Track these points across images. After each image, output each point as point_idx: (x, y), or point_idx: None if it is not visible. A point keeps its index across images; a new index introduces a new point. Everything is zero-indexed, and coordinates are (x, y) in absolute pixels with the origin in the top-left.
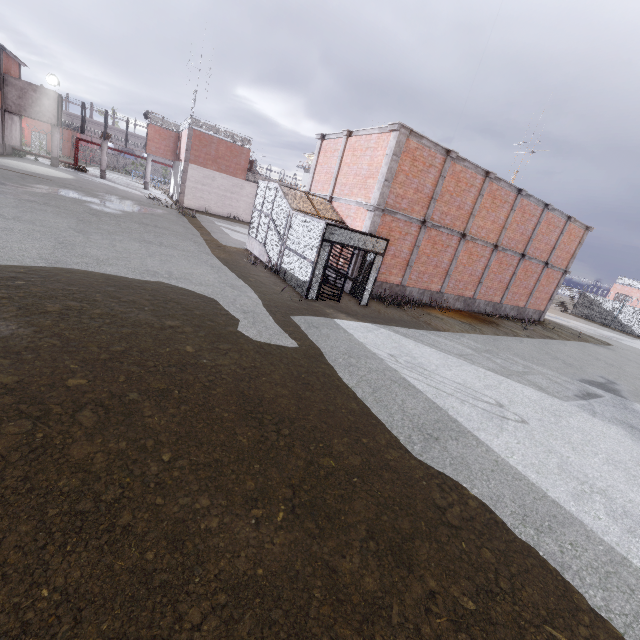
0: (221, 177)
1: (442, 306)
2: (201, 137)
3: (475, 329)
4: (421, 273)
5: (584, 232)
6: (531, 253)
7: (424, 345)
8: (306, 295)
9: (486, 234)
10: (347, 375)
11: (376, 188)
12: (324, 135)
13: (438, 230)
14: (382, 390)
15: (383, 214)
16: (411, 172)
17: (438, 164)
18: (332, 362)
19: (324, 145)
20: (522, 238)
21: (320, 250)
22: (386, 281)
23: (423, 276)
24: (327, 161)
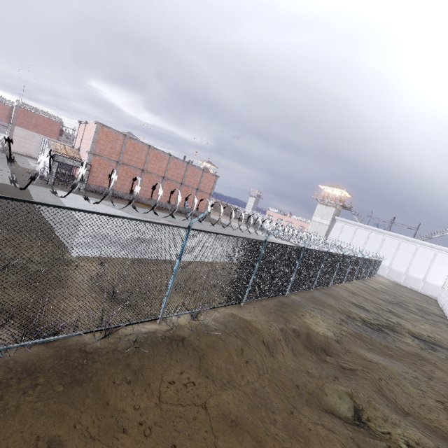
0: (39, 136)
1: (139, 202)
2: (25, 112)
3: (141, 207)
4: (122, 185)
5: (216, 178)
6: (187, 183)
7: (91, 200)
8: (47, 183)
9: (157, 172)
10: (32, 193)
11: (90, 145)
12: (81, 121)
13: (128, 166)
14: (42, 196)
15: (94, 156)
16: (107, 141)
17: (121, 139)
18: (30, 191)
19: (80, 126)
20: (179, 176)
21: (53, 164)
22: (102, 186)
23: (124, 186)
24: (80, 133)
